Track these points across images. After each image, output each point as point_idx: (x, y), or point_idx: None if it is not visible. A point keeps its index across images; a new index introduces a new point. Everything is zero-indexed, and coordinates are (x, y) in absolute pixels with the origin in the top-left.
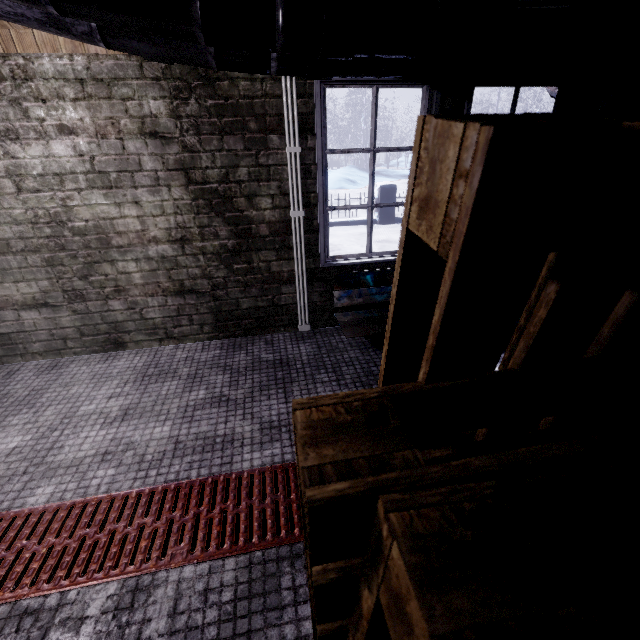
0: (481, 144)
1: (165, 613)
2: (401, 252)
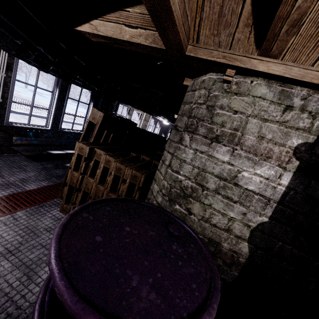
0: (103, 115)
1: (2, 226)
2: (87, 123)
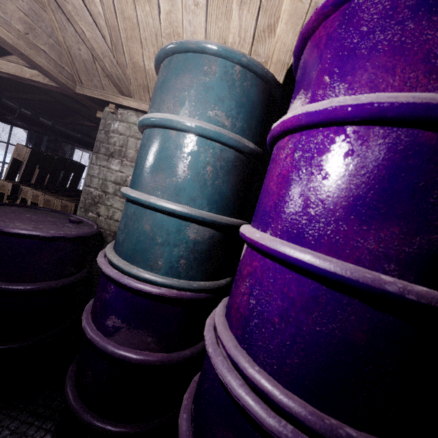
0: (30, 150)
1: None
2: (12, 161)
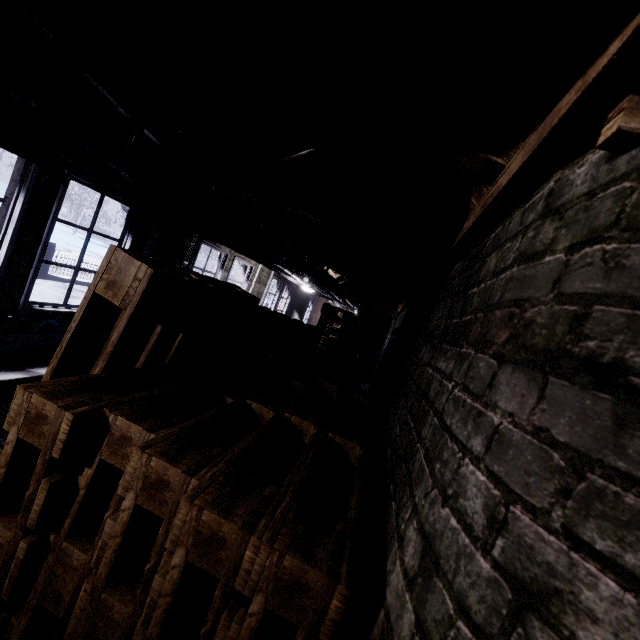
0: (149, 273)
1: None
2: (86, 303)
